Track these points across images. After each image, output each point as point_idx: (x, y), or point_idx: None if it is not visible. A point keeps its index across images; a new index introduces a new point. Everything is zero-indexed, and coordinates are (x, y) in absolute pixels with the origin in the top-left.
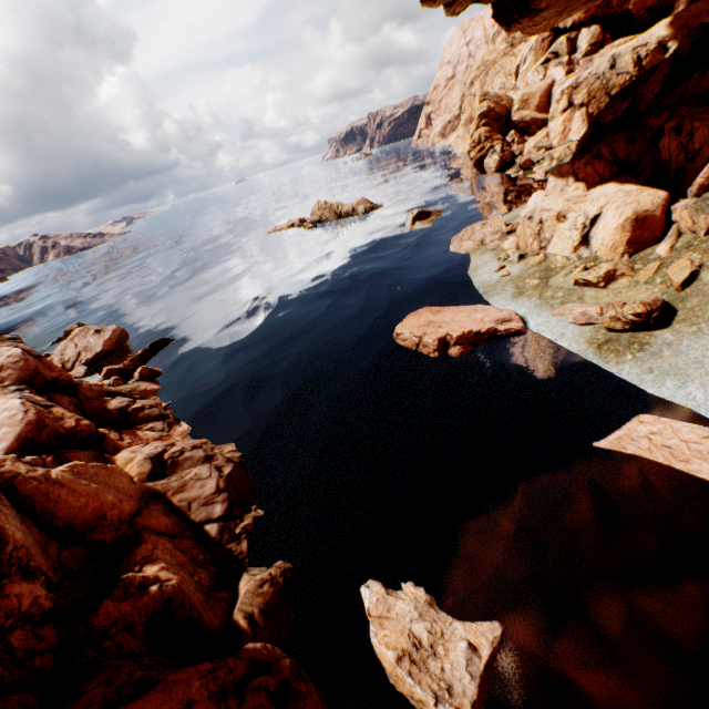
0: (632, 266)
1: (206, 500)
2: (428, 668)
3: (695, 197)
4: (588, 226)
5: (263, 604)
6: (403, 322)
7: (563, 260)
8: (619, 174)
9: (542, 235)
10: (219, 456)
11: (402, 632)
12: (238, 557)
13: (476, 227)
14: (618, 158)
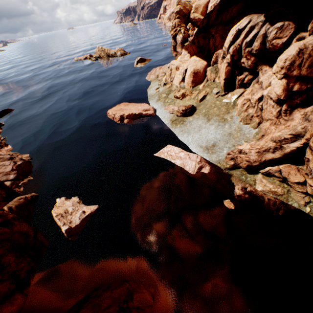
0: (191, 92)
1: (7, 173)
2: (67, 218)
3: (212, 66)
4: (185, 74)
5: (18, 204)
6: (112, 108)
7: (175, 87)
8: (200, 52)
9: (171, 75)
10: (17, 158)
11: (63, 209)
12: (18, 193)
13: (157, 69)
14: (200, 45)
